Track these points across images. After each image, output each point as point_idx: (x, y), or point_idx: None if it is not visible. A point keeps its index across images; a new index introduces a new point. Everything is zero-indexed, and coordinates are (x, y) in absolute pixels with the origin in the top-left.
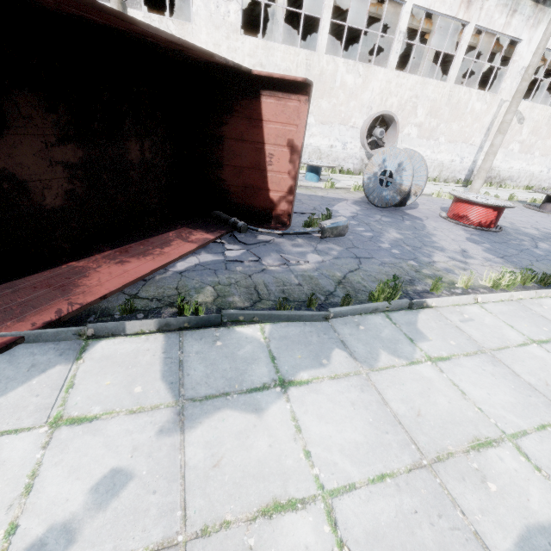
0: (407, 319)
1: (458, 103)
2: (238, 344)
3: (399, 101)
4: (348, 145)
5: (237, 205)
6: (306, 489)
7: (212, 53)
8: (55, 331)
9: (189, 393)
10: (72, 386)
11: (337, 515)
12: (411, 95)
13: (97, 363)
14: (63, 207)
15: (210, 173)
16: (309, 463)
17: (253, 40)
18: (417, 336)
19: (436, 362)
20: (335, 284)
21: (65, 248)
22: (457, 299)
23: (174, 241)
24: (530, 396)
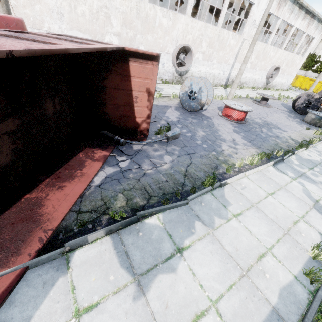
0: (220, 194)
1: (223, 40)
2: (151, 232)
3: (193, 37)
4: (165, 65)
5: (116, 126)
6: (206, 304)
7: (105, 48)
8: (47, 256)
9: (139, 271)
10: (75, 288)
11: (220, 311)
12: (199, 33)
13: (81, 268)
14: (11, 161)
15: (97, 109)
16: (203, 290)
17: None
18: (227, 203)
19: (237, 217)
20: (183, 177)
21: (16, 185)
22: (238, 176)
23: (86, 162)
24: (272, 226)
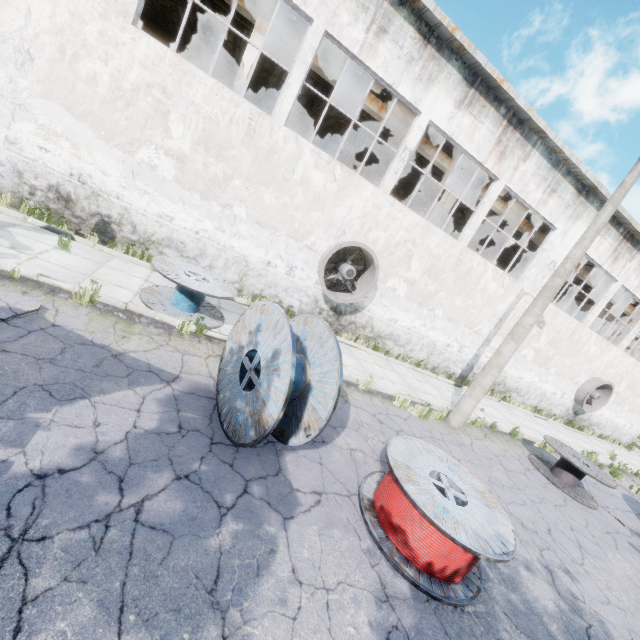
0: None
1: (468, 273)
2: None
3: (389, 239)
4: (297, 272)
5: None
6: None
7: None
8: None
9: None
10: None
11: None
12: (406, 237)
13: None
14: None
15: None
16: None
17: (156, 45)
18: None
19: None
20: None
21: None
22: None
23: None
24: None
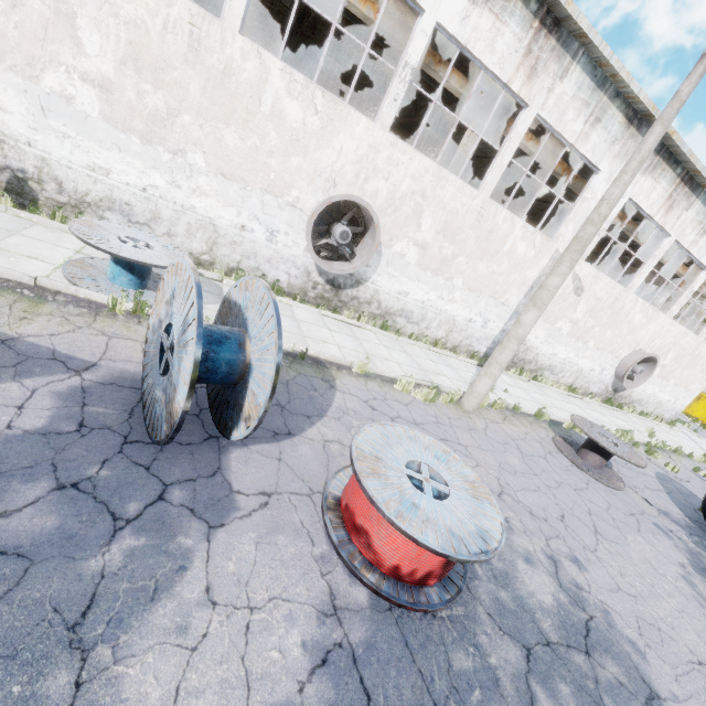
0: None
1: (492, 232)
2: None
3: (392, 190)
4: (280, 237)
5: None
6: None
7: None
8: None
9: None
10: None
11: None
12: (414, 188)
13: None
14: None
15: None
16: None
17: None
18: None
19: None
20: None
21: None
22: None
23: None
24: None
